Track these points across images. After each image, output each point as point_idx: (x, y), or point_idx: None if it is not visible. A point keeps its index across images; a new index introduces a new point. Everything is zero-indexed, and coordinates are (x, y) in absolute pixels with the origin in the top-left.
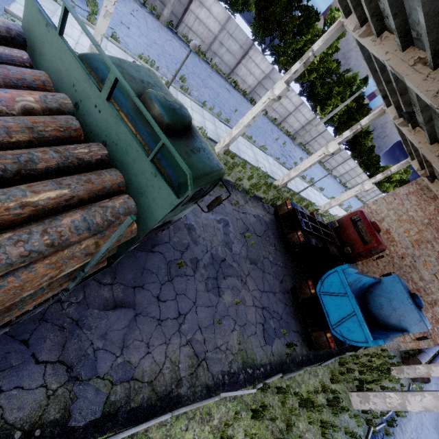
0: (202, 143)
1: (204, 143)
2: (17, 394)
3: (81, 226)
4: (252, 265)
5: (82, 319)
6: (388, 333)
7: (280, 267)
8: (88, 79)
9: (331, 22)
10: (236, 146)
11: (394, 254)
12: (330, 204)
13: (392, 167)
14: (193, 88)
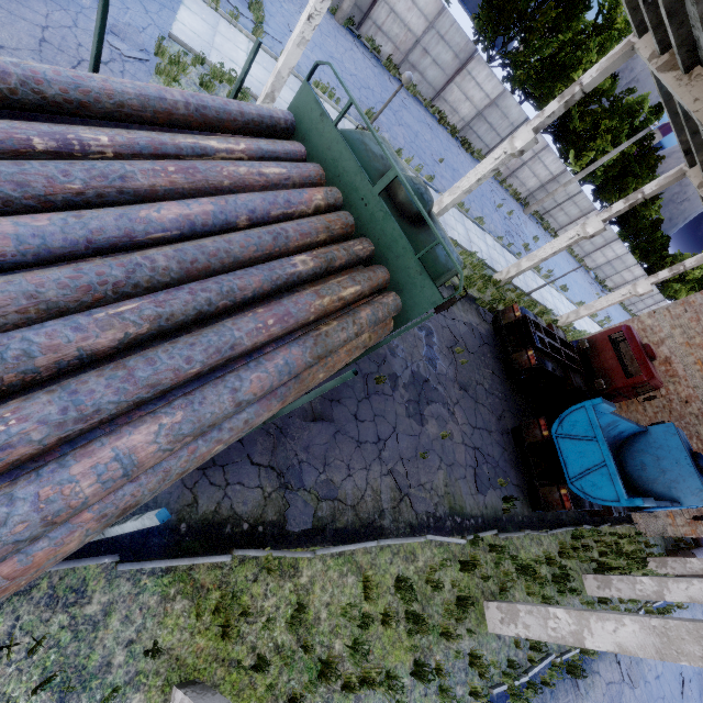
0: (441, 231)
1: (442, 230)
2: (240, 489)
3: (372, 319)
4: (461, 392)
5: (285, 427)
6: None
7: (498, 399)
8: (361, 172)
9: (610, 10)
10: (442, 218)
11: (674, 396)
12: (578, 313)
13: (687, 260)
14: (383, 127)
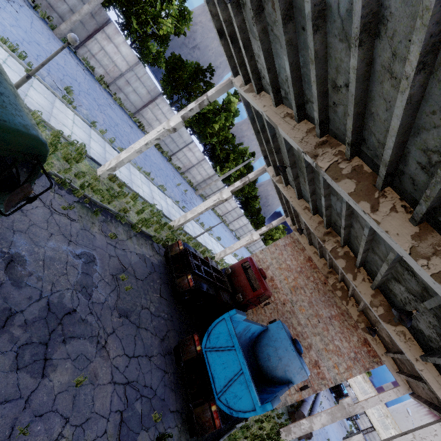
0: (1, 87)
1: (7, 89)
2: None
3: None
4: (121, 319)
5: None
6: (276, 390)
7: (163, 320)
8: None
9: (228, 103)
10: (129, 177)
11: (278, 301)
12: (226, 251)
13: (273, 222)
14: (83, 105)
